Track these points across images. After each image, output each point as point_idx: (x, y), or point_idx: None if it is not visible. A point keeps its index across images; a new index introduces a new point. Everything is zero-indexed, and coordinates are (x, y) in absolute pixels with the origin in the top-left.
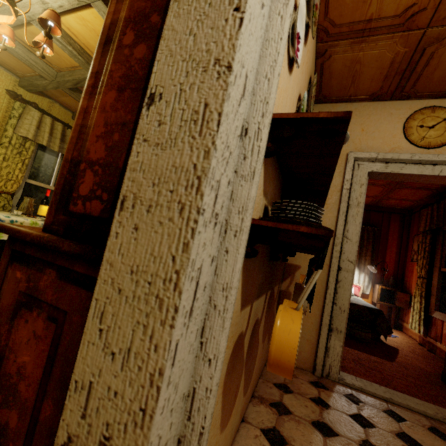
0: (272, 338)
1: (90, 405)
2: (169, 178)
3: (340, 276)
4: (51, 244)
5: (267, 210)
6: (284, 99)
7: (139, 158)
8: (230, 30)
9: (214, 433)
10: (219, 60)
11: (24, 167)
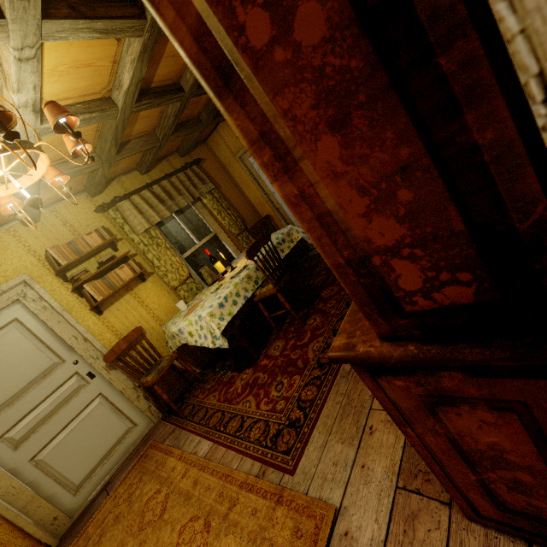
0: None
1: None
2: None
3: None
4: (440, 359)
5: None
6: None
7: None
8: None
9: None
10: None
11: (172, 251)
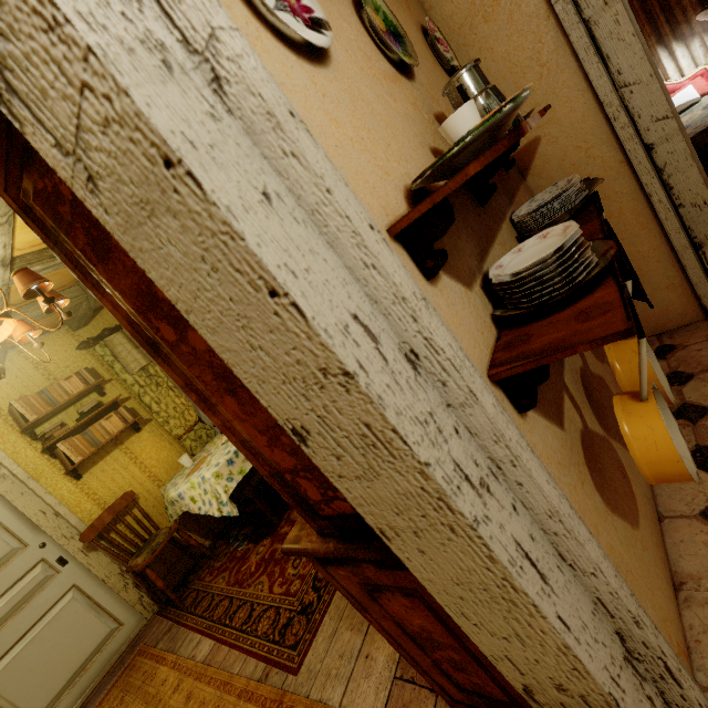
0: (637, 463)
1: (521, 668)
2: (407, 506)
3: (659, 159)
4: (346, 556)
5: (487, 276)
6: (363, 114)
7: (354, 494)
8: (296, 326)
9: (633, 545)
10: (325, 370)
11: (176, 391)
